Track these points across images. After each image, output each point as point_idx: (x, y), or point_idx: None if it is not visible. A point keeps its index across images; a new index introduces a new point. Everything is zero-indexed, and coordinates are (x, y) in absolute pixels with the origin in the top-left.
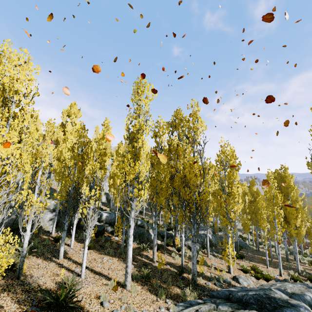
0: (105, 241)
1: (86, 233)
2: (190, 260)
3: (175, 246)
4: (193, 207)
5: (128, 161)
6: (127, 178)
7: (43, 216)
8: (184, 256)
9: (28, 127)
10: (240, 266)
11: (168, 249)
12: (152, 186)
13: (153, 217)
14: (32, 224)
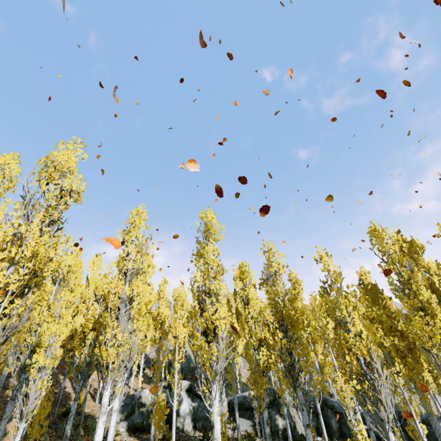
0: None
1: (417, 427)
2: None
3: None
4: None
5: (424, 319)
6: (435, 341)
7: (296, 418)
8: None
9: (356, 306)
10: None
11: None
12: None
13: (440, 413)
14: (292, 431)
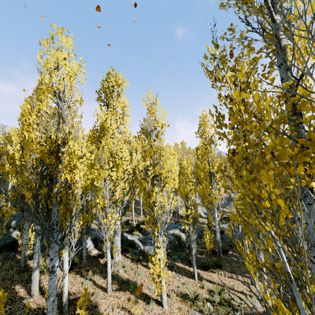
0: (3, 260)
1: None
2: (115, 281)
3: (113, 258)
4: (33, 211)
5: None
6: None
7: None
8: (64, 288)
9: None
10: (201, 285)
11: (99, 263)
12: (26, 181)
13: None
14: None
